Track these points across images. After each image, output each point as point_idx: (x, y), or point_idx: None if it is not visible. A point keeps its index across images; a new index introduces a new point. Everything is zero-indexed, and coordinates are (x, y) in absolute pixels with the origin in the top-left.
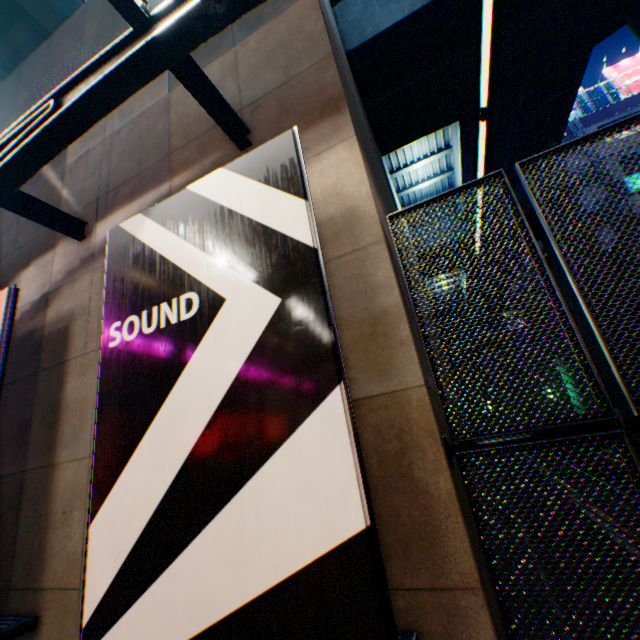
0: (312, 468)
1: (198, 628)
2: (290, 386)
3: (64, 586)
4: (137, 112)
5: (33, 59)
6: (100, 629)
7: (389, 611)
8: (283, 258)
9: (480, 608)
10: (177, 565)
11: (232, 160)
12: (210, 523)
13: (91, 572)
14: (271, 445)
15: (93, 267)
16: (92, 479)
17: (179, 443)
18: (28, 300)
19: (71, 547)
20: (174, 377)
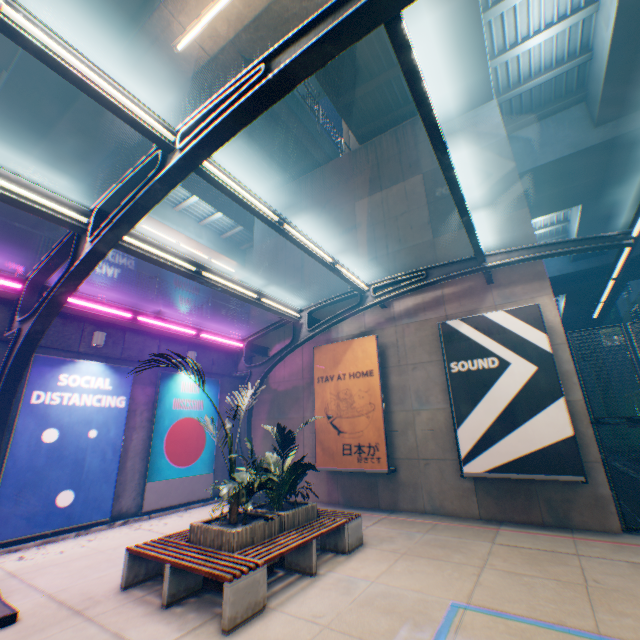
0: (552, 419)
1: (511, 458)
2: (542, 395)
3: (408, 457)
4: (409, 243)
5: (307, 179)
6: (469, 459)
7: (578, 454)
8: (536, 353)
9: (600, 467)
10: (500, 442)
11: (480, 288)
12: (512, 431)
13: (460, 444)
14: (535, 411)
15: (394, 324)
16: (451, 416)
17: (495, 408)
18: (349, 333)
19: (408, 444)
20: (488, 386)
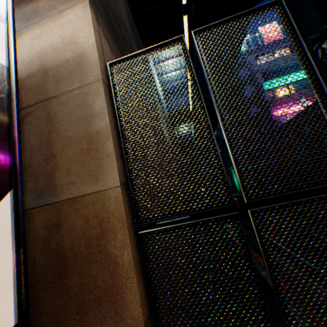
0: None
1: None
2: None
3: None
4: None
5: None
6: None
7: None
8: None
9: None
10: None
11: None
12: None
13: None
14: None
15: None
16: None
17: None
18: None
19: None
20: None
